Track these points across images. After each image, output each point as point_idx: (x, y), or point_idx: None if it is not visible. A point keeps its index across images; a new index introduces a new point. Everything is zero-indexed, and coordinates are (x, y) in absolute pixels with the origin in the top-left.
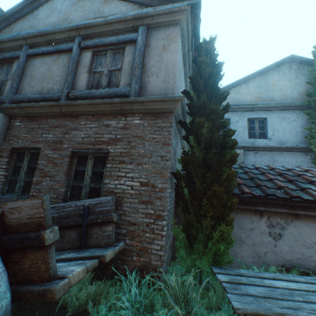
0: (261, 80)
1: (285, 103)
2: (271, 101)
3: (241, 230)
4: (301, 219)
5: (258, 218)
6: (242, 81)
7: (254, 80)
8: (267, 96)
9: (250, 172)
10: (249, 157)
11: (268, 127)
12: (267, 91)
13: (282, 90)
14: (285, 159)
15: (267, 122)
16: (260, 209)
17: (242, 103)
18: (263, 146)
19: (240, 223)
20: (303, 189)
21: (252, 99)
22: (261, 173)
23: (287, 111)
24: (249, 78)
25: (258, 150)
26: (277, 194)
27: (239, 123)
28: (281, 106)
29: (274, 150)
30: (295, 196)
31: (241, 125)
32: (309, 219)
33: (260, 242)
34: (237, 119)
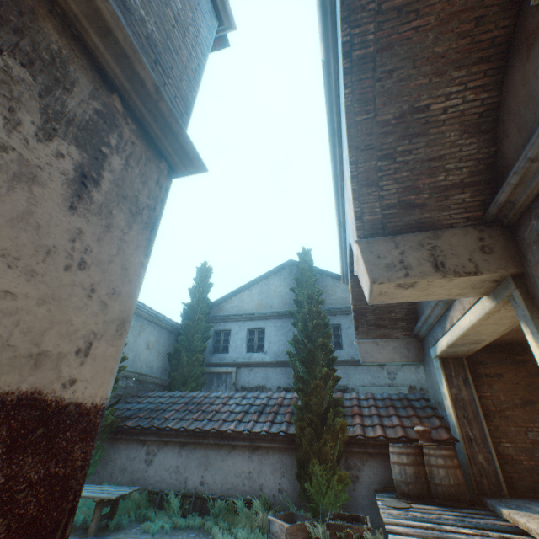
0: (264, 286)
1: (280, 311)
2: (271, 309)
3: (128, 459)
4: (169, 445)
5: (142, 447)
6: (246, 287)
7: (257, 285)
8: (268, 302)
9: (172, 402)
10: (244, 375)
11: (265, 338)
12: (268, 297)
13: (282, 296)
14: (278, 376)
15: (265, 333)
16: (142, 438)
17: (244, 311)
18: (255, 362)
19: (129, 452)
20: (176, 418)
21: (254, 307)
22: (181, 402)
23: (284, 320)
24: (252, 283)
25: (254, 367)
26: (147, 424)
27: (239, 335)
28: (277, 315)
29: (267, 365)
30: (152, 425)
31: (241, 336)
32: (174, 444)
33: (138, 469)
34: (237, 330)
